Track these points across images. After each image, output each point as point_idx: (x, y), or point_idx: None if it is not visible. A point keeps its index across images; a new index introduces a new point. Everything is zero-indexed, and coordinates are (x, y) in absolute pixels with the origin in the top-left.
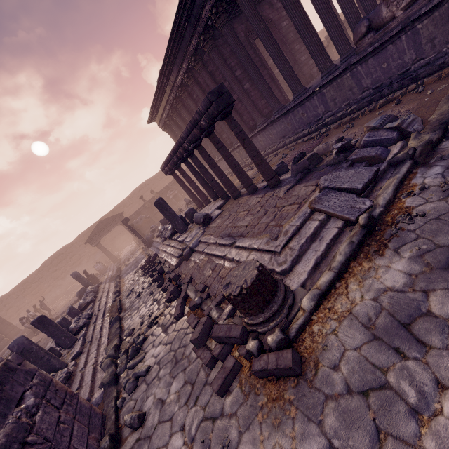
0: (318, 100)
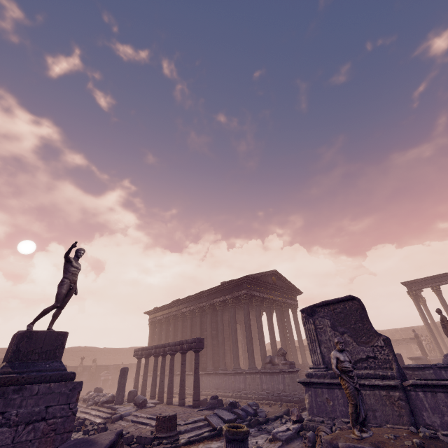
0: (243, 379)
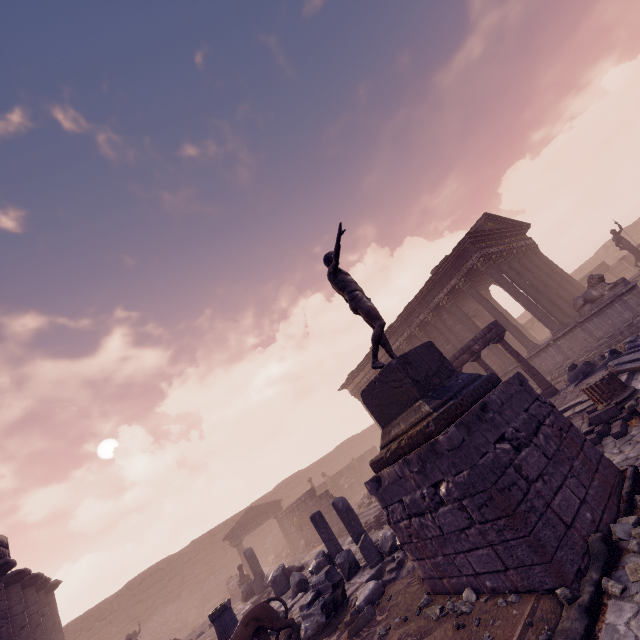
0: (555, 351)
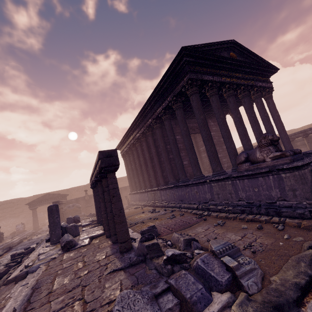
0: (208, 188)
